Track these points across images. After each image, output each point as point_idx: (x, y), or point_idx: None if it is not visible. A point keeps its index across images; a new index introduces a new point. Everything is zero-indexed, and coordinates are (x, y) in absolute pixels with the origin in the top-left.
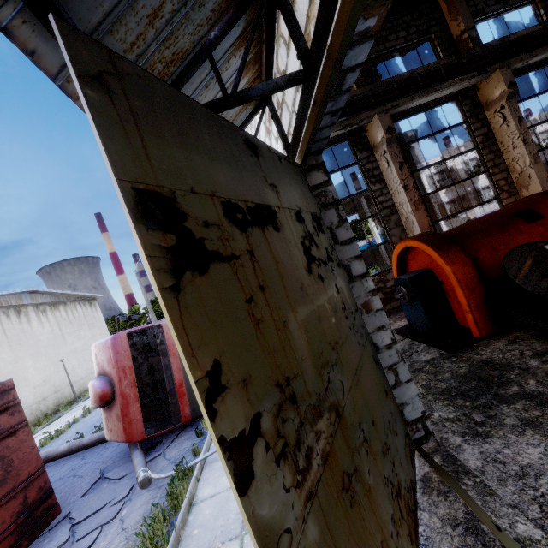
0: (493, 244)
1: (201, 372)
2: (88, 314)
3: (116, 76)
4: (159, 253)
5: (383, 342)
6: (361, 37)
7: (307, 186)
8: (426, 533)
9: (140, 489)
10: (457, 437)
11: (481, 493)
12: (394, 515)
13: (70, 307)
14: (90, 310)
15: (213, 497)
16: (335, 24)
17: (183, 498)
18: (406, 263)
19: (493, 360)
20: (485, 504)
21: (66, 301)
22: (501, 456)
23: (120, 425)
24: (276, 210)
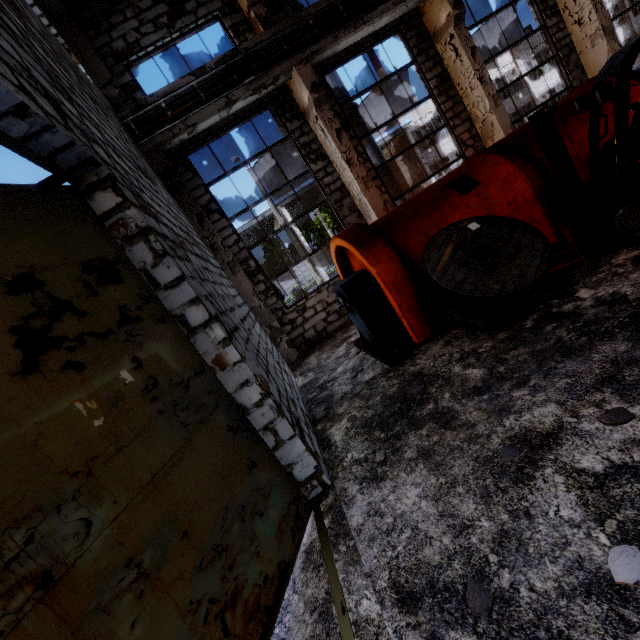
0: (425, 228)
1: None
2: None
3: None
4: None
5: (251, 401)
6: None
7: (88, 217)
8: (289, 624)
9: None
10: (356, 485)
11: (348, 562)
12: None
13: None
14: None
15: None
16: None
17: None
18: (349, 262)
19: (424, 370)
20: (345, 577)
21: None
22: (383, 506)
23: None
24: None
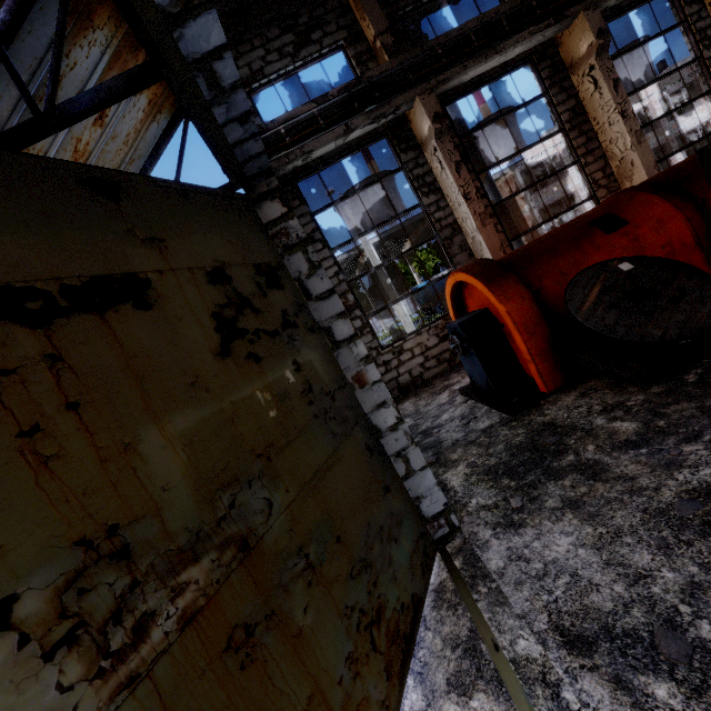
0: (562, 267)
1: None
2: None
3: None
4: None
5: (385, 424)
6: (185, 6)
7: (257, 224)
8: (425, 659)
9: None
10: (488, 530)
11: (492, 603)
12: (354, 652)
13: None
14: None
15: None
16: None
17: None
18: (464, 302)
19: (556, 421)
20: (492, 617)
21: None
22: (528, 552)
23: None
24: (150, 277)
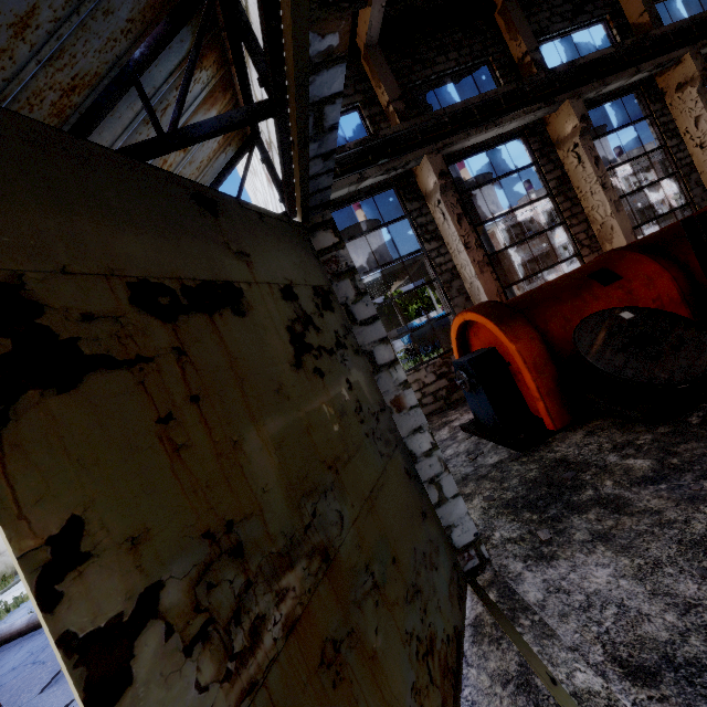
0: (565, 313)
1: (36, 539)
2: None
3: None
4: None
5: (420, 449)
6: (325, 59)
7: (311, 250)
8: (472, 697)
9: None
10: (519, 562)
11: (539, 636)
12: (417, 682)
13: None
14: None
15: None
16: (284, 41)
17: None
18: (468, 341)
19: (568, 457)
20: (541, 650)
21: None
22: (566, 584)
23: None
24: (242, 287)
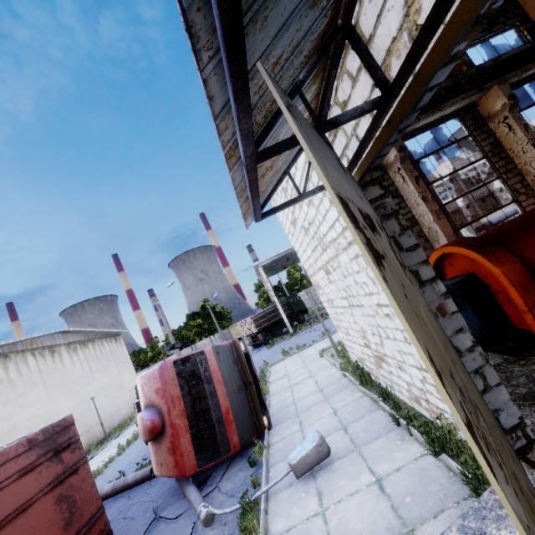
0: None
1: (427, 356)
2: (114, 350)
3: (291, 107)
4: (367, 248)
5: (464, 346)
6: (449, 59)
7: (367, 200)
8: None
9: (203, 527)
10: None
11: None
12: None
13: (98, 344)
14: (115, 346)
15: (290, 530)
16: (429, 51)
17: (258, 534)
18: (442, 270)
19: None
20: None
21: (94, 339)
22: None
23: (171, 459)
24: (371, 218)
